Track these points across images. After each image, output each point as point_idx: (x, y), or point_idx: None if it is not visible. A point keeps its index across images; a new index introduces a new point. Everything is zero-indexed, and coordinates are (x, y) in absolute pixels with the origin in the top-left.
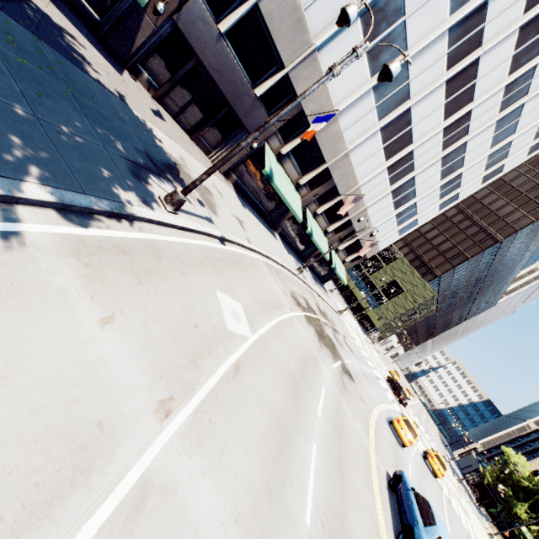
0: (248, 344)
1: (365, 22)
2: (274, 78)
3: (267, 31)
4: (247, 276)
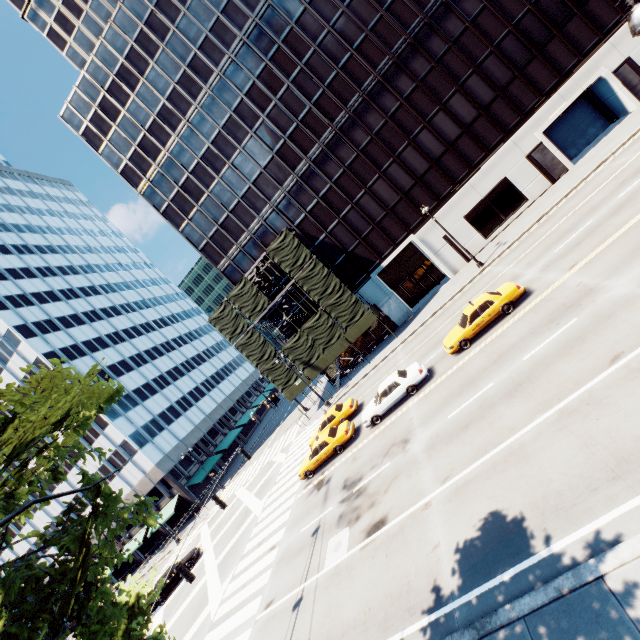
0: None
1: None
2: None
3: None
4: None
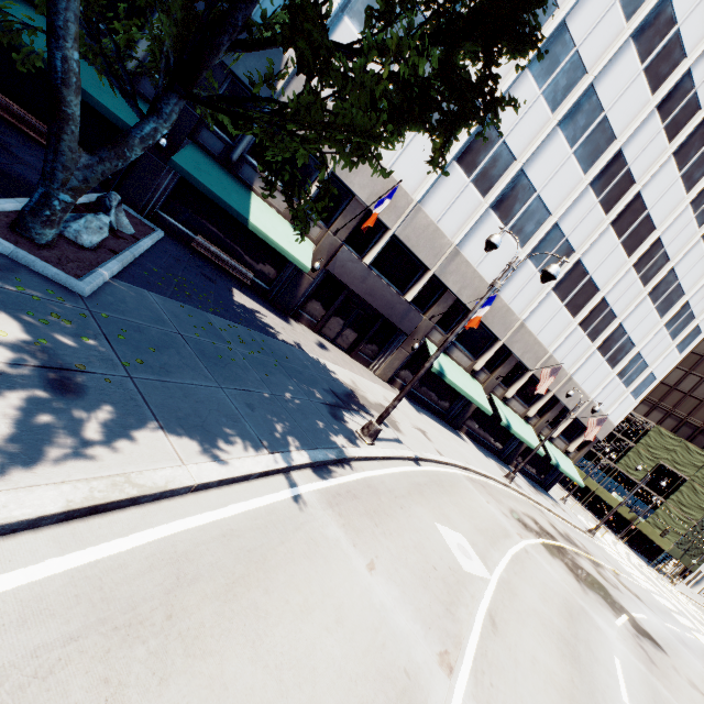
0: (491, 587)
1: (497, 210)
2: (422, 281)
3: (406, 249)
4: (455, 499)
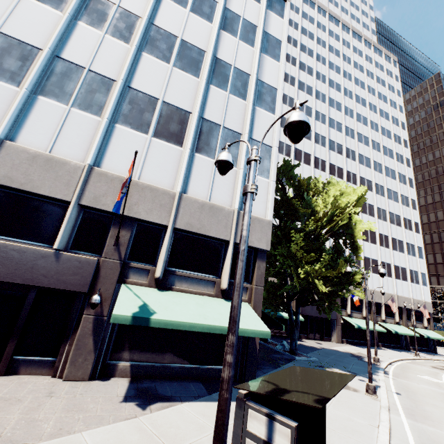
0: None
1: None
2: None
3: None
4: (412, 369)
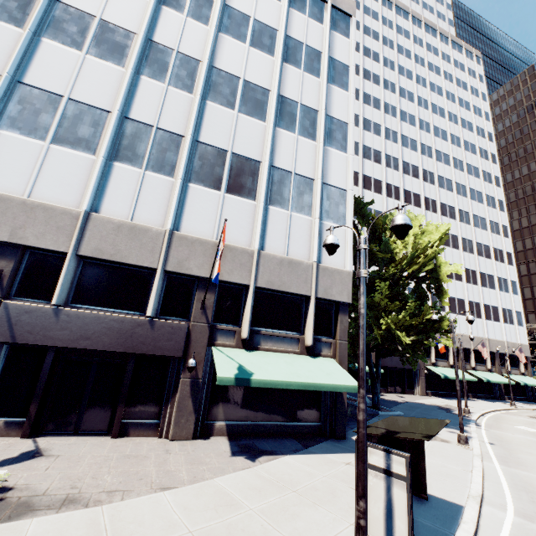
0: None
1: None
2: None
3: None
4: (507, 420)
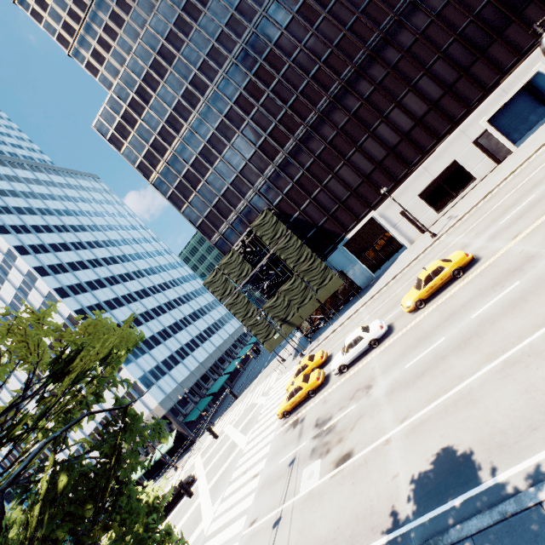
0: None
1: None
2: None
3: None
4: None
